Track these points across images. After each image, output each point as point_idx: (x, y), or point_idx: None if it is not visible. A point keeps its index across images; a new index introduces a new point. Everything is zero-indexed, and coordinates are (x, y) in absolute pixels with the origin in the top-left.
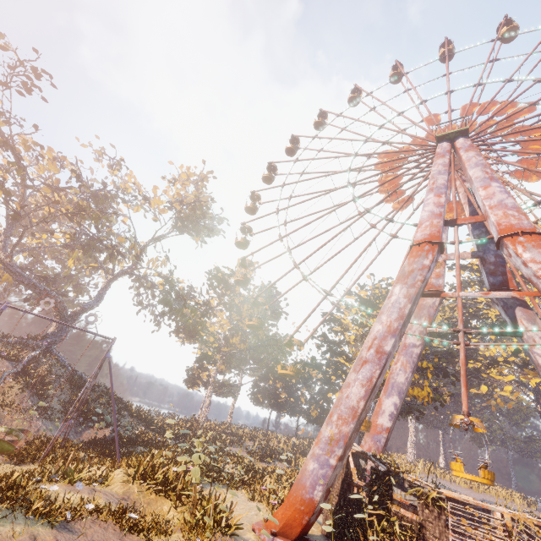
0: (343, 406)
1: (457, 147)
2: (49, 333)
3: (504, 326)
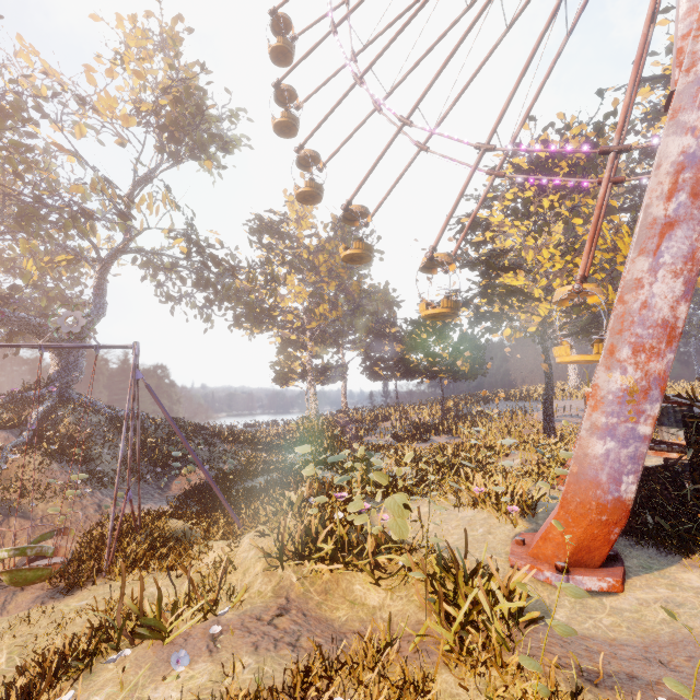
0: (640, 326)
1: None
2: (52, 374)
3: None
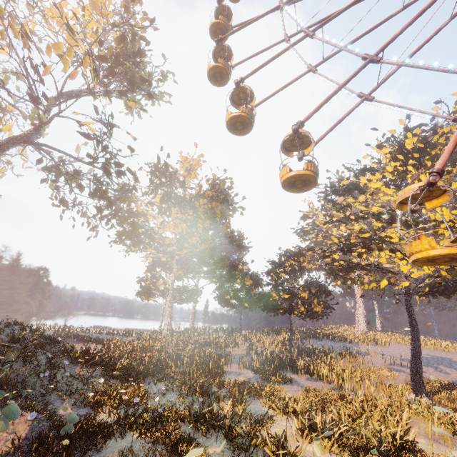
0: None
1: None
2: None
3: None
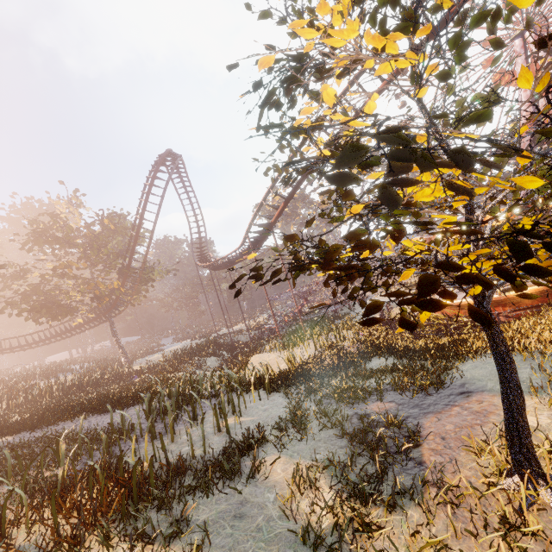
0: None
1: (527, 41)
2: None
3: None
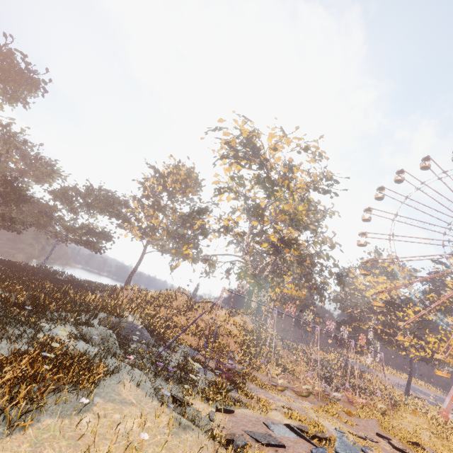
0: None
1: None
2: (255, 308)
3: None
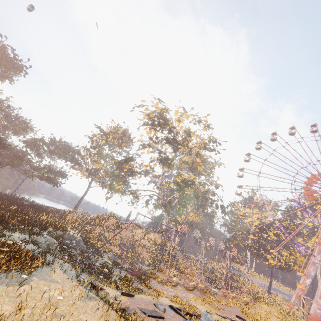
0: None
1: None
2: (164, 229)
3: (313, 235)
